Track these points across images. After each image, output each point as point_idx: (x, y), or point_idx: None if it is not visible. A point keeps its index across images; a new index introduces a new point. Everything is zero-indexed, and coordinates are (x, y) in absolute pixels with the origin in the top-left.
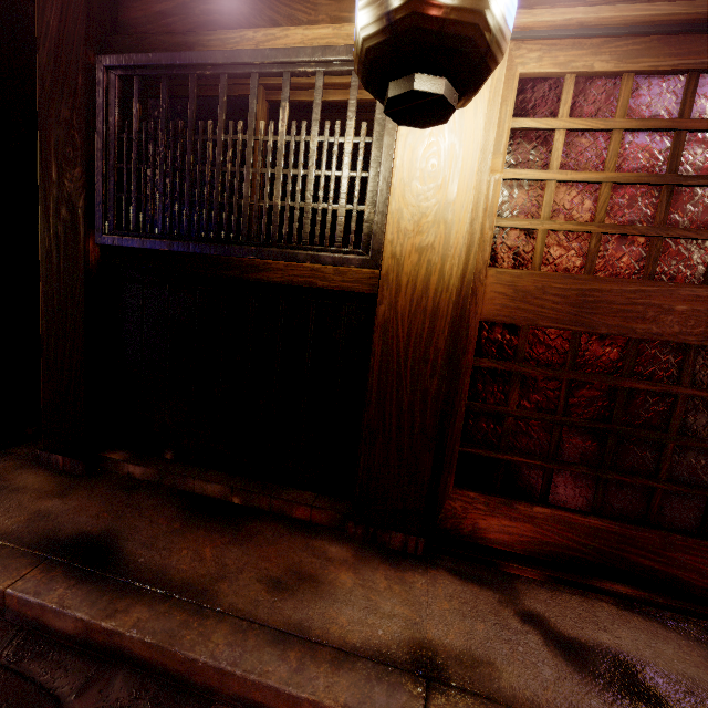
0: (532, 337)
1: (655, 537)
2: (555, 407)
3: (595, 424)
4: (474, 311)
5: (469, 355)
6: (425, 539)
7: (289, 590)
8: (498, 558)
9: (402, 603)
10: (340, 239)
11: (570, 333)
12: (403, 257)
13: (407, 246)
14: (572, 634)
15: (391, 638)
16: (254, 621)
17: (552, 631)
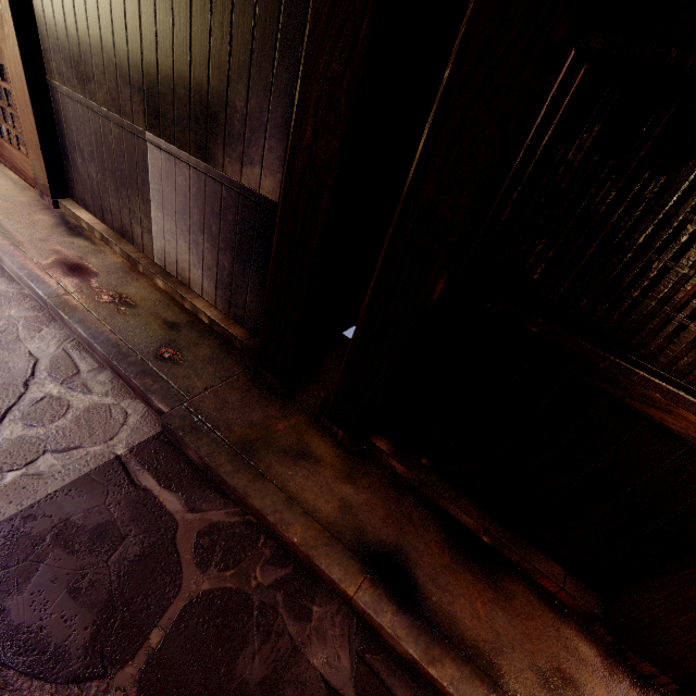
0: None
1: None
2: None
3: None
4: None
5: None
6: (679, 686)
7: (556, 691)
8: None
9: None
10: None
11: None
12: None
13: None
14: None
15: None
16: None
17: None
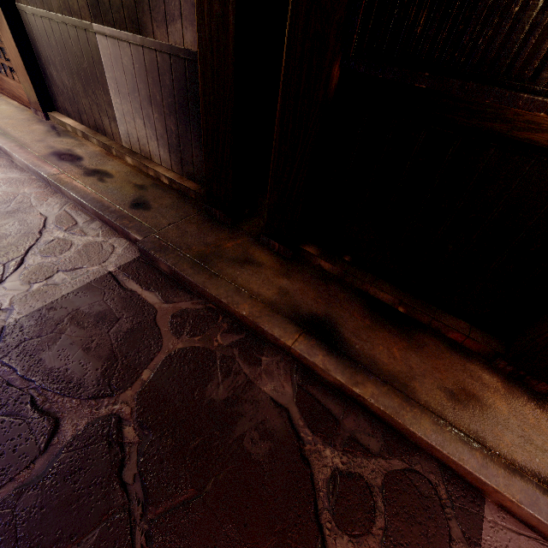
0: None
1: None
2: None
3: None
4: None
5: None
6: None
7: (461, 402)
8: None
9: None
10: None
11: None
12: None
13: None
14: None
15: (546, 468)
16: (445, 420)
17: None
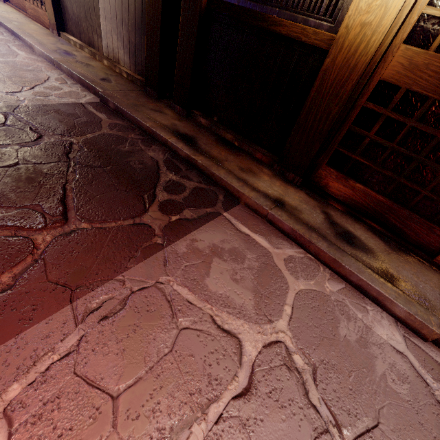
0: (404, 96)
1: (405, 213)
2: (395, 139)
3: (410, 153)
4: (379, 72)
5: (364, 99)
6: (302, 179)
7: (245, 172)
8: (329, 197)
9: (281, 190)
10: (323, 10)
11: (428, 98)
12: (351, 28)
13: (357, 21)
14: (338, 222)
15: (272, 194)
16: (233, 173)
17: (331, 218)
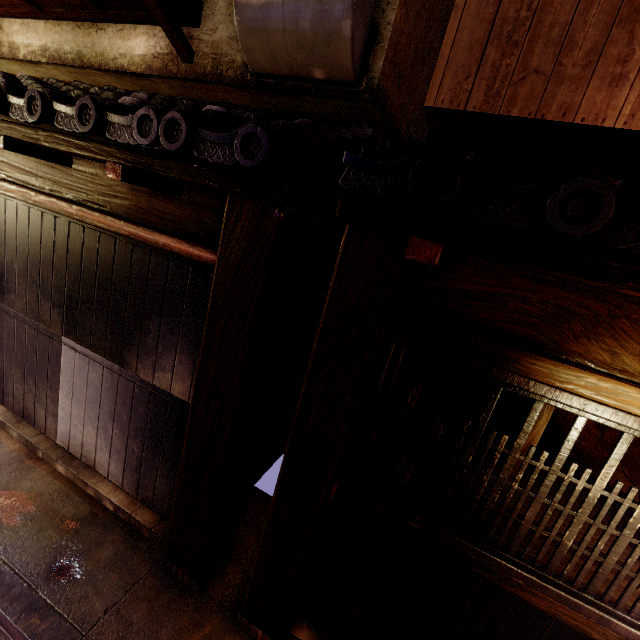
0: None
1: None
2: None
3: None
4: None
5: None
6: None
7: None
8: None
9: None
10: (639, 612)
11: None
12: None
13: None
14: None
15: None
16: None
17: None
